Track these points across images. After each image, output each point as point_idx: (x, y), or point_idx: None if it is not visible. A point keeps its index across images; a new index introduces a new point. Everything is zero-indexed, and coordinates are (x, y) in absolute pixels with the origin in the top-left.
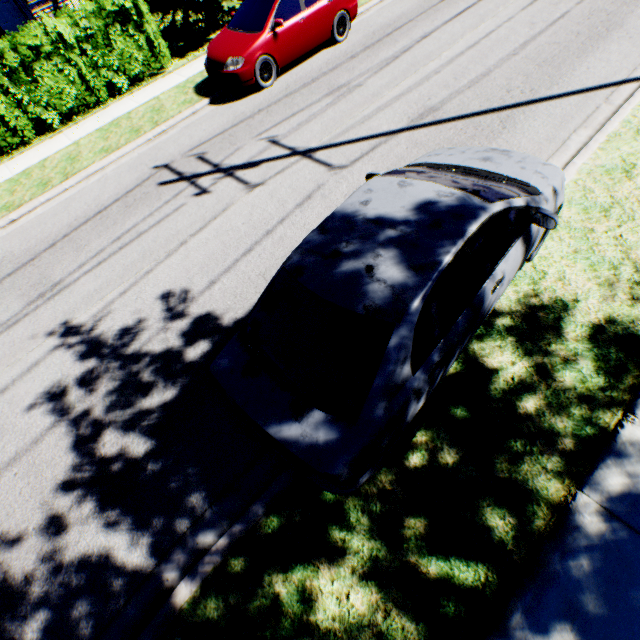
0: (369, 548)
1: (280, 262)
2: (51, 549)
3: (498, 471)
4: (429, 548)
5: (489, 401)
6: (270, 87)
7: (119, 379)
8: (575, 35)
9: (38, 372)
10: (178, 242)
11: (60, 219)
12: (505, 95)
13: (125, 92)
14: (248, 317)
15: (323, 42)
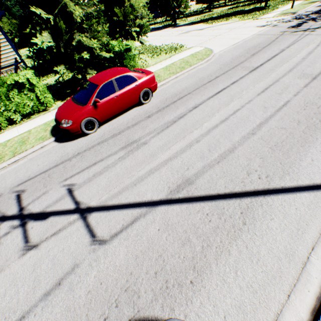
0: None
1: None
2: None
3: None
4: None
5: None
6: (94, 132)
7: None
8: (297, 122)
9: None
10: None
11: None
12: (246, 177)
13: (19, 122)
14: None
15: (133, 104)
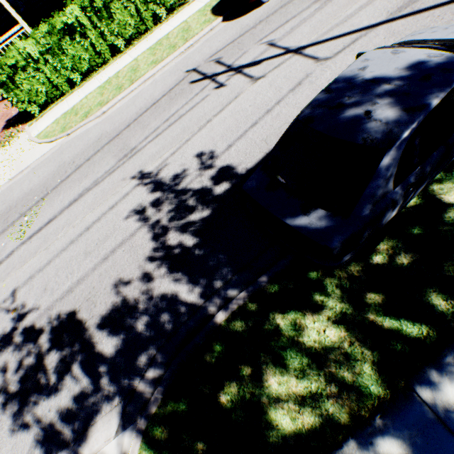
0: (340, 307)
1: (277, 131)
2: (146, 289)
3: (445, 271)
4: (384, 312)
5: (442, 225)
6: (268, 2)
7: (174, 204)
8: None
9: (129, 199)
10: (205, 121)
11: (131, 110)
12: None
13: (163, 20)
14: (268, 155)
15: None
